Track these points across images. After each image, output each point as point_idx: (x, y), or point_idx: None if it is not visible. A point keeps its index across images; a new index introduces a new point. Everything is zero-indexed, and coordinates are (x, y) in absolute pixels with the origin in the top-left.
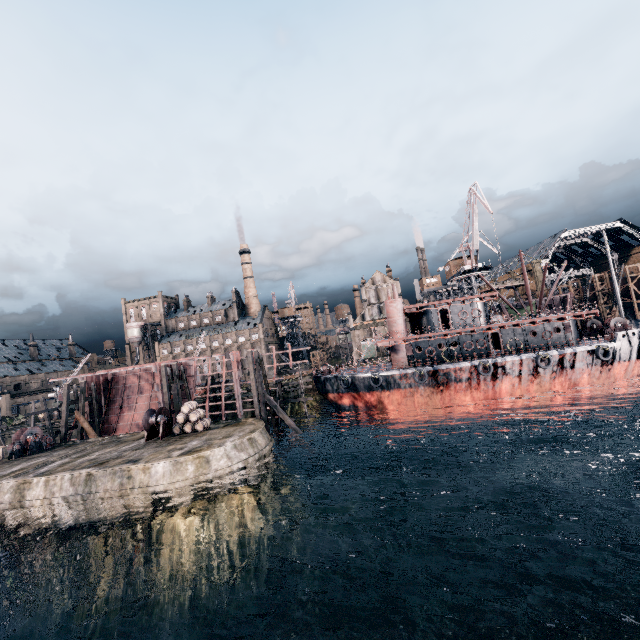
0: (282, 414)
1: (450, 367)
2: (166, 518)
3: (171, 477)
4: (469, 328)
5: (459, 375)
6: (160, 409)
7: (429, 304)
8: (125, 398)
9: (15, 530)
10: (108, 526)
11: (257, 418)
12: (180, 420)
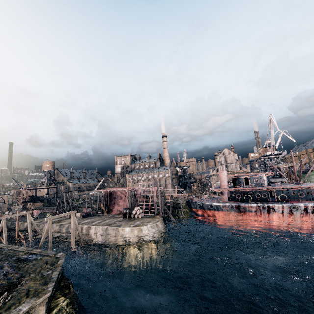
0: (170, 215)
1: (246, 205)
2: (128, 246)
3: (130, 233)
4: (257, 188)
5: (250, 209)
6: (127, 208)
7: (238, 175)
8: (116, 200)
9: (86, 241)
10: (111, 245)
11: (161, 216)
12: (134, 213)
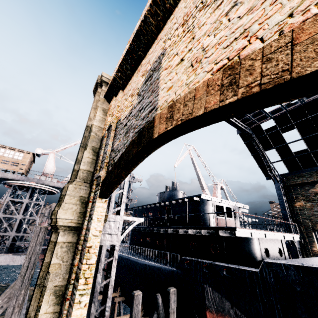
0: None
1: None
2: None
3: None
4: None
5: None
6: None
7: None
8: None
9: None
10: None
11: None
12: None
